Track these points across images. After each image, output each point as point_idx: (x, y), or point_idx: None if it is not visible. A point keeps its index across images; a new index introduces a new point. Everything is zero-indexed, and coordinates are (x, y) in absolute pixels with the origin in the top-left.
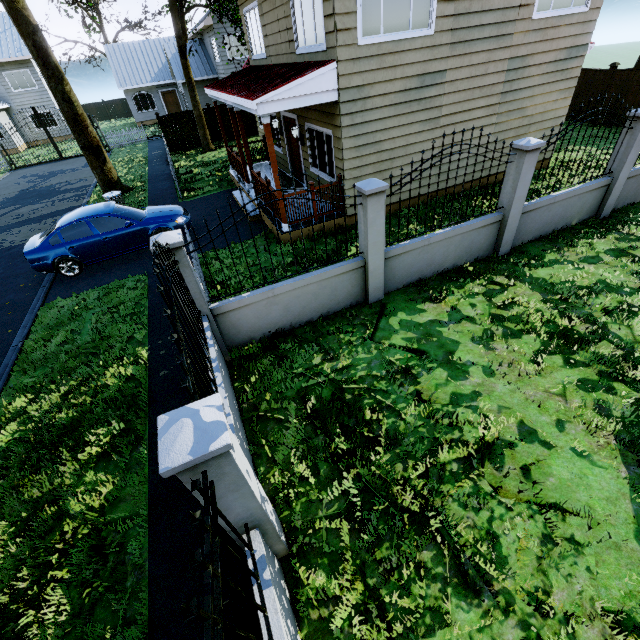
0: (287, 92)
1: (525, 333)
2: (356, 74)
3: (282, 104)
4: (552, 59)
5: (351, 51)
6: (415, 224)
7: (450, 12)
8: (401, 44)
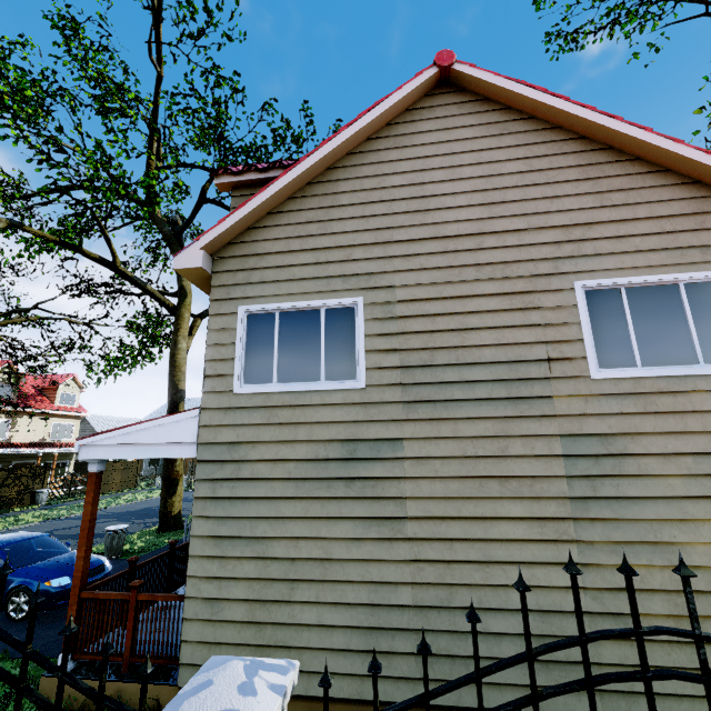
0: (124, 437)
1: None
2: (229, 426)
3: (115, 450)
4: (705, 448)
5: (224, 399)
6: None
7: (393, 363)
8: (306, 396)
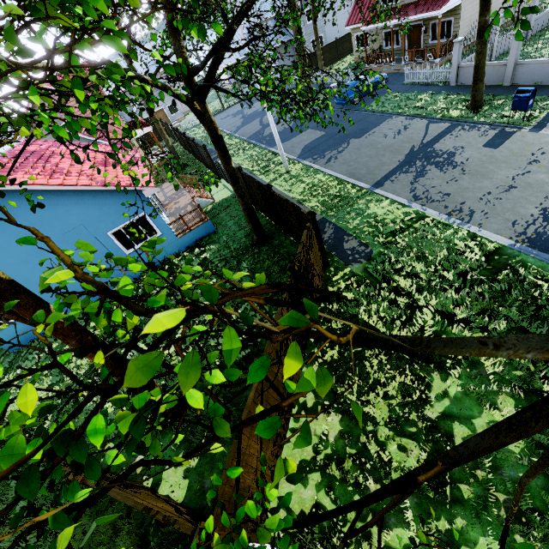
0: (448, 4)
1: (547, 46)
2: None
3: (446, 9)
4: None
5: None
6: None
7: None
8: None
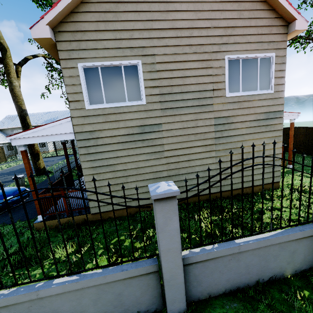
0: (34, 133)
1: None
2: (87, 124)
3: (31, 140)
4: (253, 119)
5: (81, 112)
6: (135, 230)
7: (156, 92)
8: (121, 109)
